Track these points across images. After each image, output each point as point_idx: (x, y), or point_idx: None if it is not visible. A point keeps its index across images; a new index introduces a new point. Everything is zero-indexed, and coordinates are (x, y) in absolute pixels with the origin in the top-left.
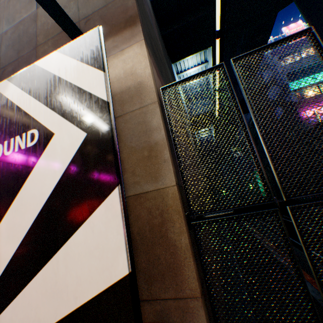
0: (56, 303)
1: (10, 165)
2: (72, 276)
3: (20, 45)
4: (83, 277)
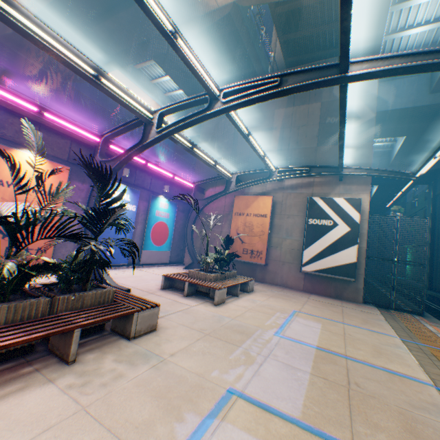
0: (334, 263)
1: (320, 227)
2: (340, 259)
3: (303, 162)
4: (343, 259)
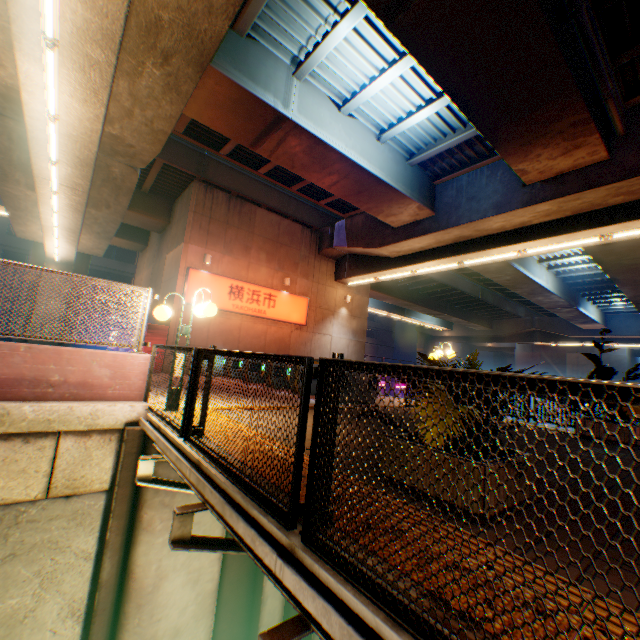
0: None
1: None
2: None
3: None
4: None
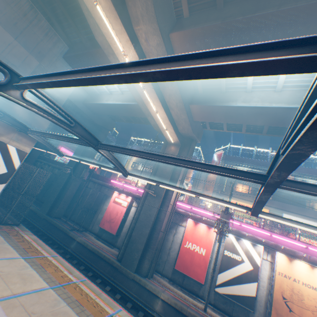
0: None
1: None
2: None
3: None
4: None
